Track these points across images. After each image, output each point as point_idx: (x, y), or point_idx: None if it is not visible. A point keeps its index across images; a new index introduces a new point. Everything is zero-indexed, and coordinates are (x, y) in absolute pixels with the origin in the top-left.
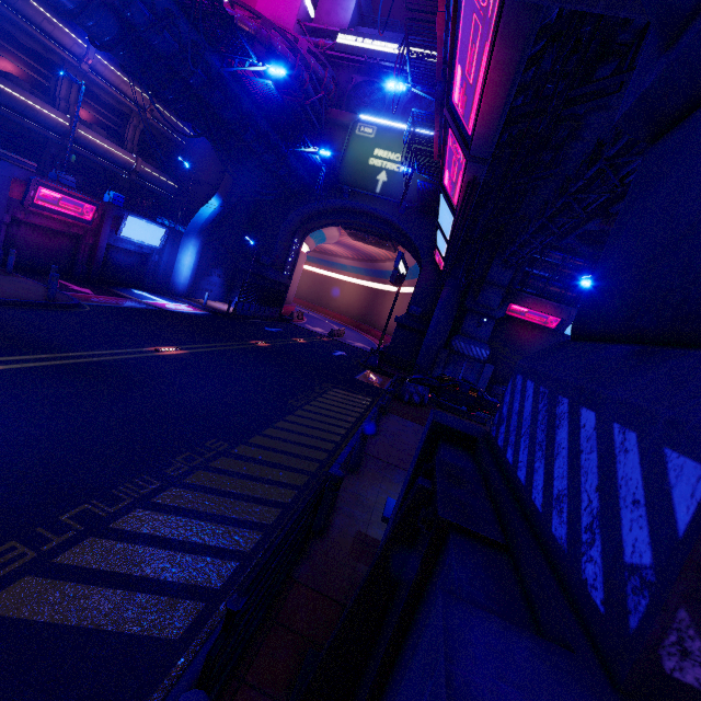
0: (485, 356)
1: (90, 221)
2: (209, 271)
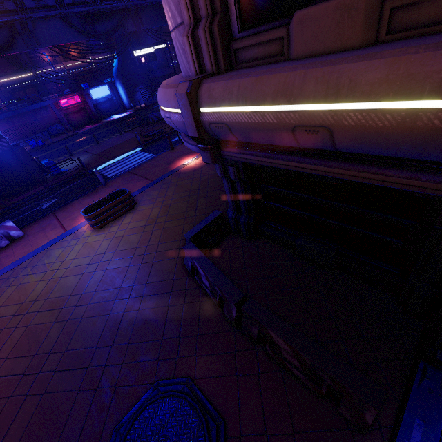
0: None
1: (81, 101)
2: (136, 90)
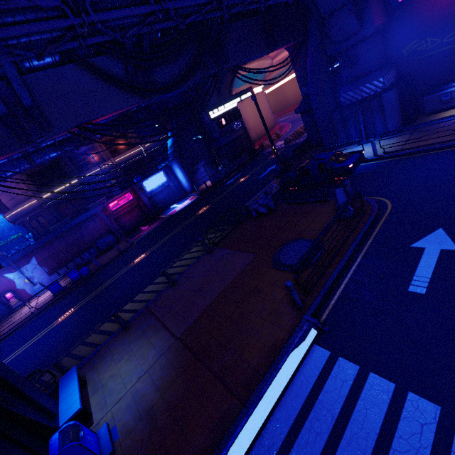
0: (381, 85)
1: (133, 198)
2: (196, 168)
